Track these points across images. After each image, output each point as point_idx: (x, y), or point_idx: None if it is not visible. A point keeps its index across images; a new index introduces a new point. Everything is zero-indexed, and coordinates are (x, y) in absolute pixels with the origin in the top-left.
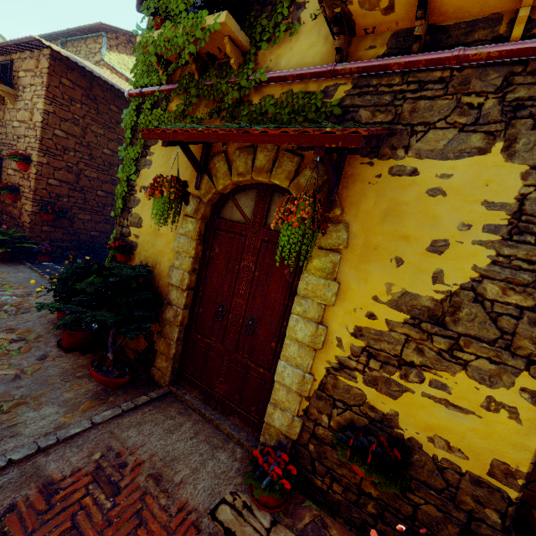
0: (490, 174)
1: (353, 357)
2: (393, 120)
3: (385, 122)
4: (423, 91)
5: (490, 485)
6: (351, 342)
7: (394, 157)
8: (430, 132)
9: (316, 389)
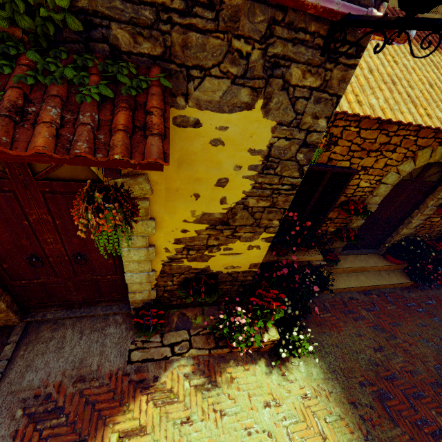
0: (253, 128)
1: (179, 253)
2: (163, 54)
3: (155, 56)
4: (192, 17)
5: (249, 271)
6: (175, 248)
7: (176, 106)
8: (207, 80)
9: (159, 274)
